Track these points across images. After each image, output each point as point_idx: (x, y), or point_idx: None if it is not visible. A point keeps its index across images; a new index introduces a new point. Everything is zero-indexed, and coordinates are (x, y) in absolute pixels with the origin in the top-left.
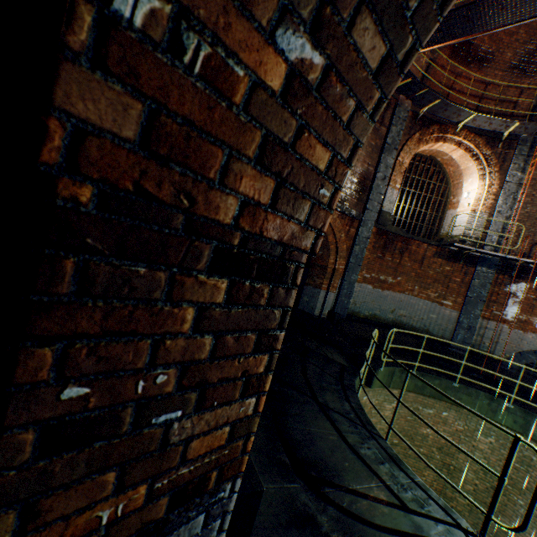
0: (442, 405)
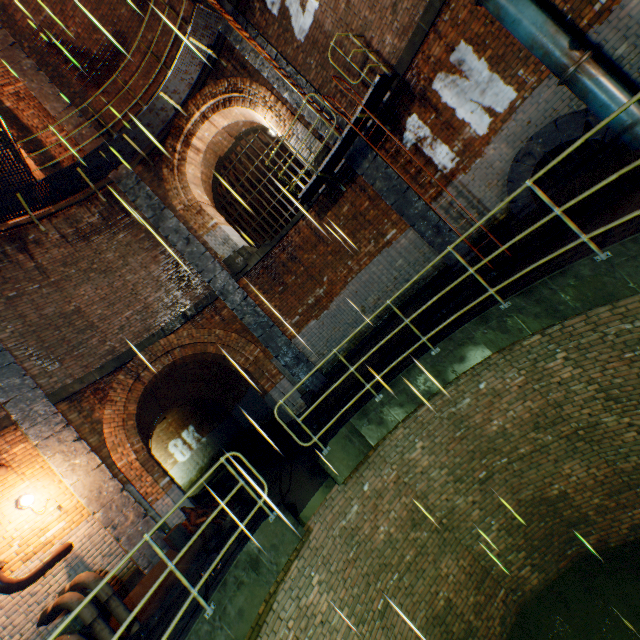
0: (467, 380)
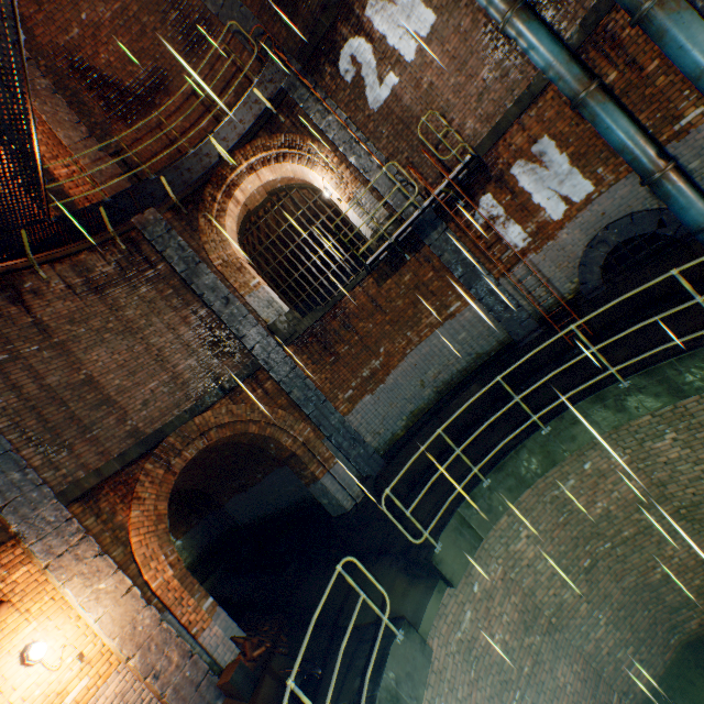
0: (572, 461)
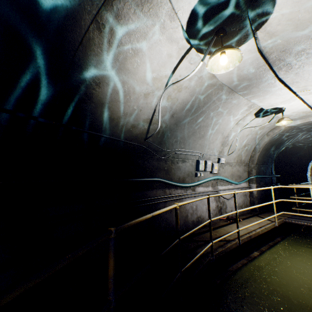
0: None
